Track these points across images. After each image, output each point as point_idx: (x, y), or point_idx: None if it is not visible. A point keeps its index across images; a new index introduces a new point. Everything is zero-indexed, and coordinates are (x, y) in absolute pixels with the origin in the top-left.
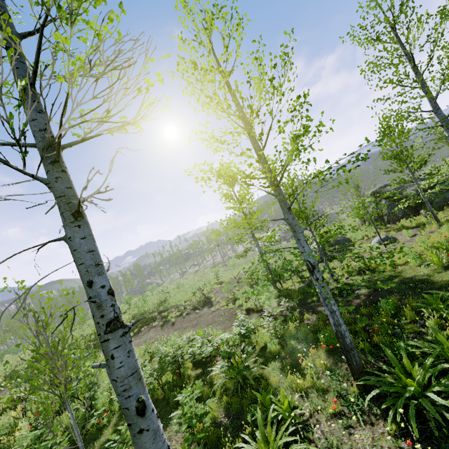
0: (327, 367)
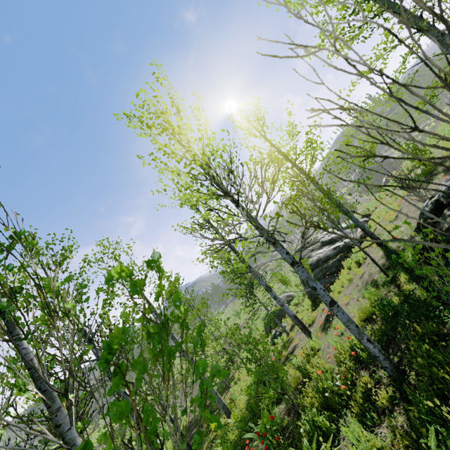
0: None
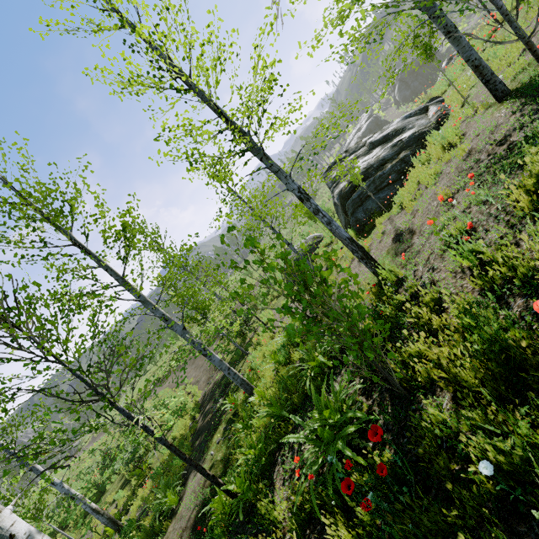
0: (142, 500)
